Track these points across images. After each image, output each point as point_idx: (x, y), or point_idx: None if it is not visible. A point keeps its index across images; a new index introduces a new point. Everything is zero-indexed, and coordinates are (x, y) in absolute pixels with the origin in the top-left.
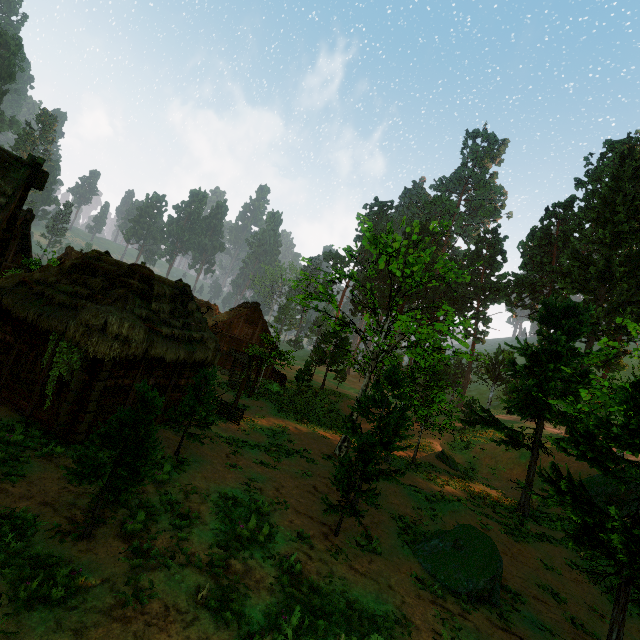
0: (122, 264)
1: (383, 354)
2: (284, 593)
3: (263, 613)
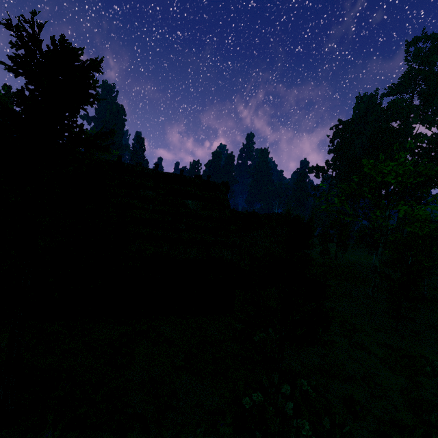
0: (245, 213)
1: (389, 231)
2: (385, 348)
3: (381, 353)
